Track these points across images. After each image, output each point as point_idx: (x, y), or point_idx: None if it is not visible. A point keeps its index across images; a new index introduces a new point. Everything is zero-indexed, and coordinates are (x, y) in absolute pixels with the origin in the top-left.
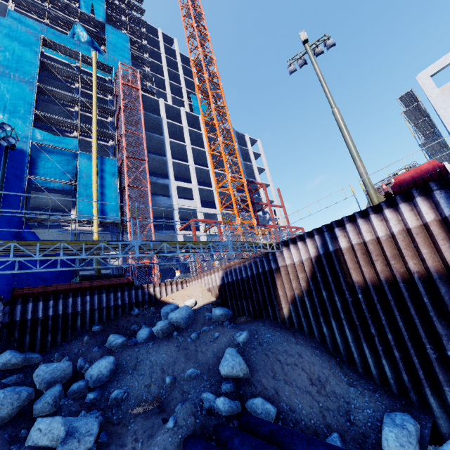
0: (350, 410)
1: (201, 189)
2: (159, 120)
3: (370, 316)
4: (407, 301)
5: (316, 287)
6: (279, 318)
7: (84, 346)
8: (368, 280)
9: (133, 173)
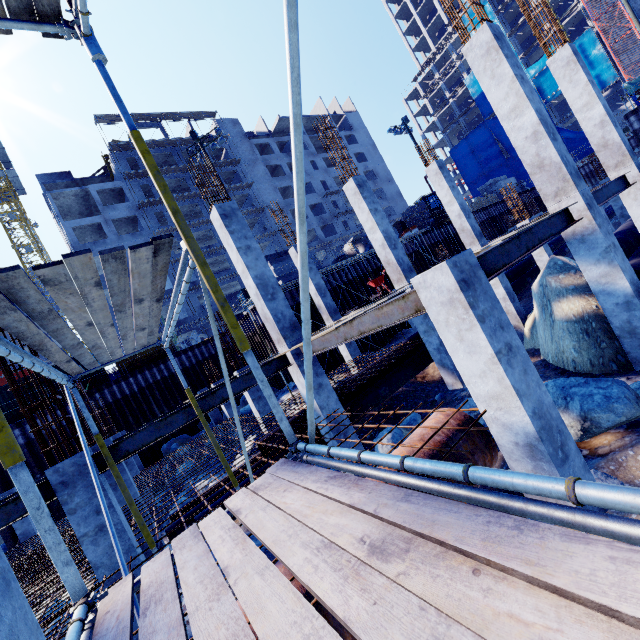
0: None
1: None
2: None
3: None
4: None
5: None
6: None
7: None
8: None
9: None
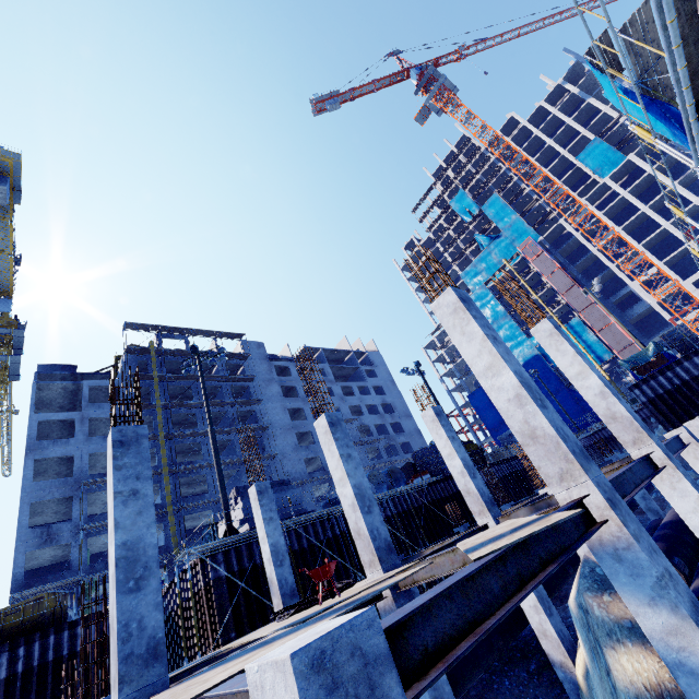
0: None
1: (670, 258)
2: (575, 239)
3: None
4: None
5: None
6: None
7: None
8: None
9: None
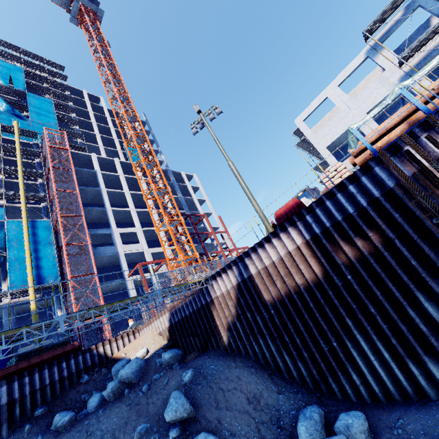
0: (280, 416)
1: (146, 230)
2: (94, 173)
3: (283, 327)
4: (301, 309)
5: (242, 311)
6: (221, 346)
7: (25, 438)
8: (274, 298)
9: (72, 228)
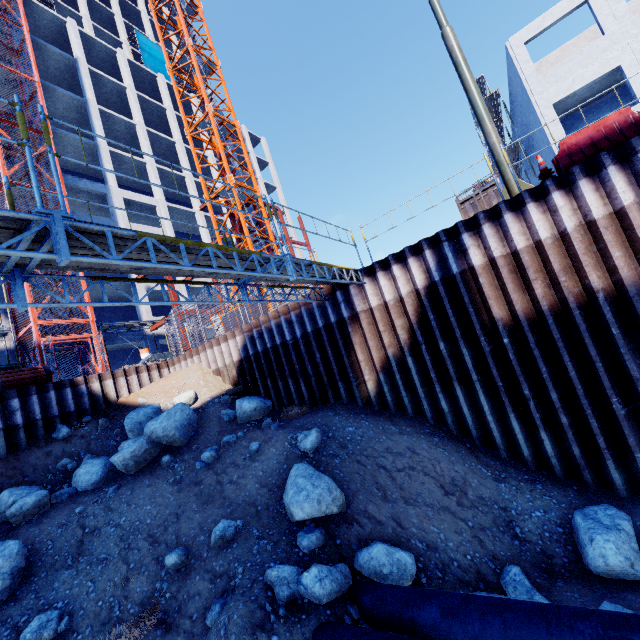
0: (512, 519)
1: (173, 209)
2: (72, 64)
3: (522, 370)
4: (585, 338)
5: (426, 339)
6: (360, 398)
7: None
8: (520, 314)
9: None
